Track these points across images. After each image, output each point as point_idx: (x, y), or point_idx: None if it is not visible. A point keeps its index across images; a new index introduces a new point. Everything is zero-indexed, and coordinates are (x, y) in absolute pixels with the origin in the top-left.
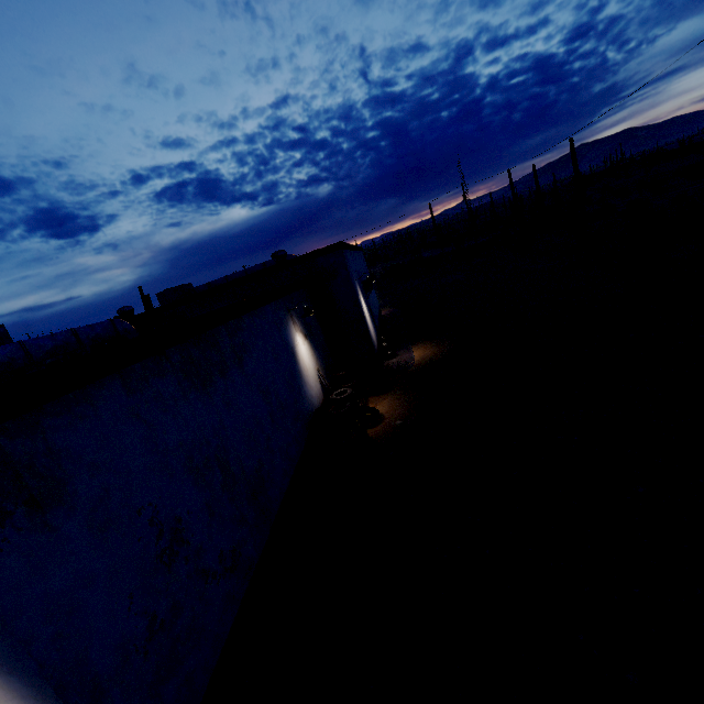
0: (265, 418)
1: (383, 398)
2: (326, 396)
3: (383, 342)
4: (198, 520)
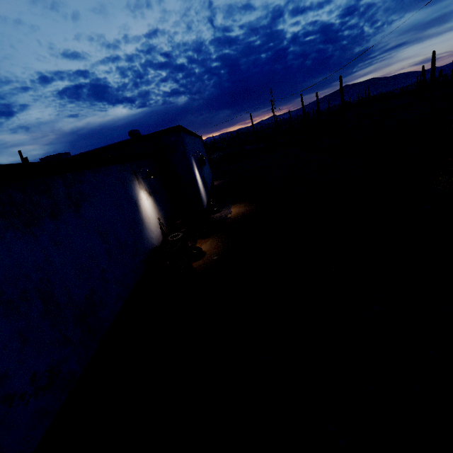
0: (101, 254)
1: (207, 240)
2: (165, 238)
3: (211, 202)
4: (4, 350)
